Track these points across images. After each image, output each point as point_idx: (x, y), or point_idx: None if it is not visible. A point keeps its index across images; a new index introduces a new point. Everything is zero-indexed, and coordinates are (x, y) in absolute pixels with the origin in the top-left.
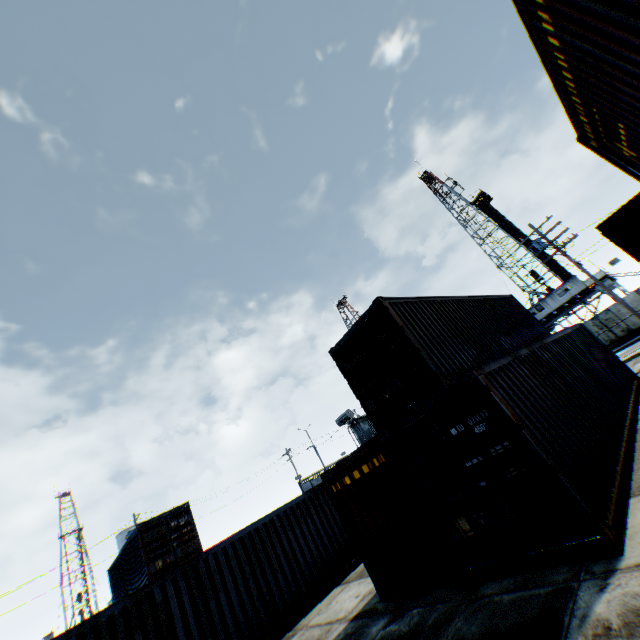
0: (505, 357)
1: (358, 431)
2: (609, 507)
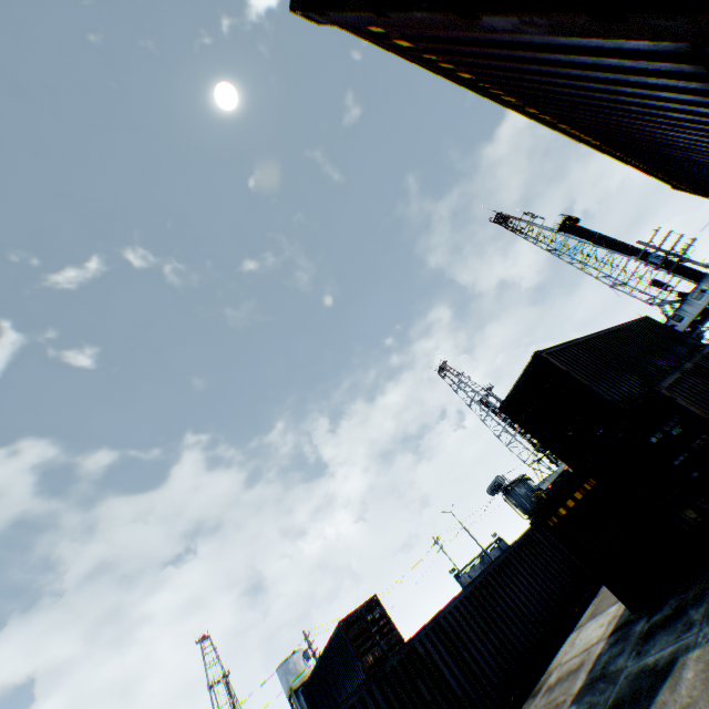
0: (673, 373)
1: (515, 497)
2: None
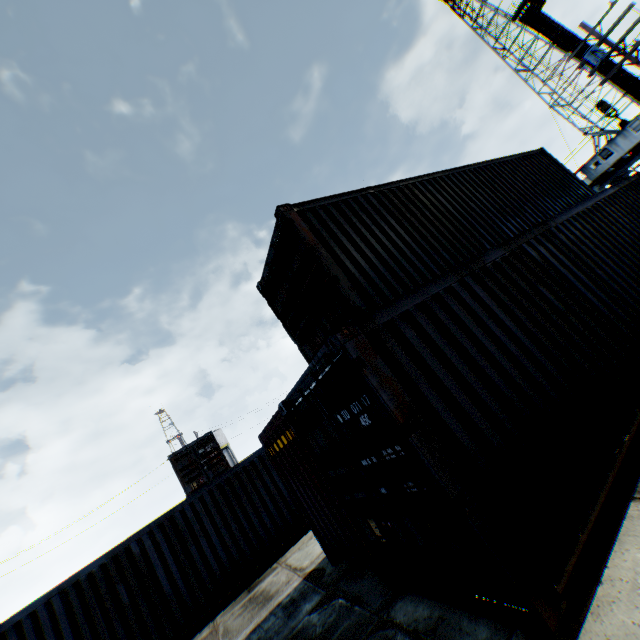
0: (444, 279)
1: None
2: (579, 537)
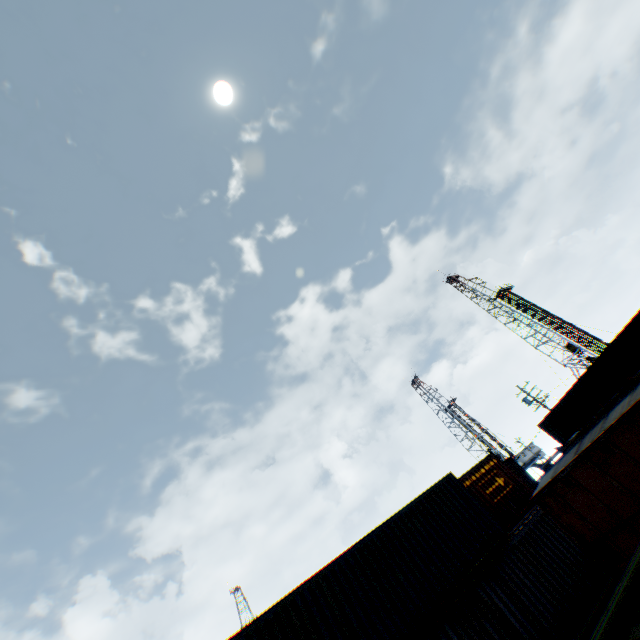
0: None
1: None
2: None
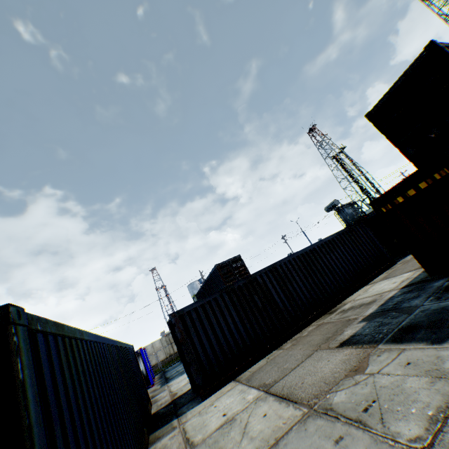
0: None
1: (343, 214)
2: None
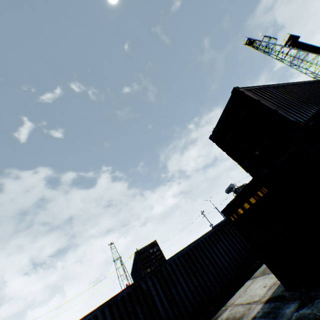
0: None
1: None
2: None
